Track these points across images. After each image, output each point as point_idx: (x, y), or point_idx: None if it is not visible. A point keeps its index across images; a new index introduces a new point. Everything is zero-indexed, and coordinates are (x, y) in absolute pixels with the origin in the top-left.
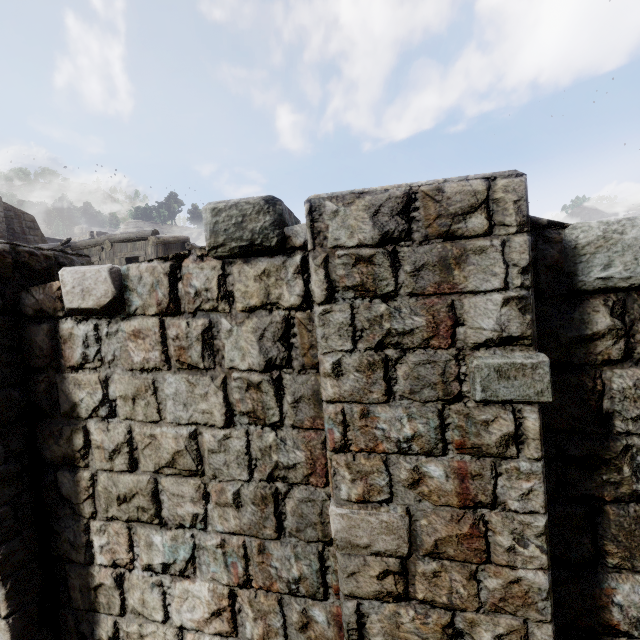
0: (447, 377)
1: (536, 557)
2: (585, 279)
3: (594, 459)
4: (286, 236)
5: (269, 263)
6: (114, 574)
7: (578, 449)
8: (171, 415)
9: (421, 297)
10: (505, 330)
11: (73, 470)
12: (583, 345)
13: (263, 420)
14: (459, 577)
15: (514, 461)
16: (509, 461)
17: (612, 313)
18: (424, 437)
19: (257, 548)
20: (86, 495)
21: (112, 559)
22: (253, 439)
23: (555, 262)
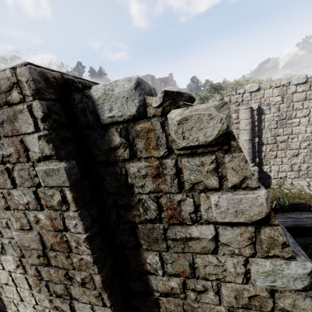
0: (31, 176)
1: (86, 250)
2: (103, 118)
3: (128, 205)
4: None
5: None
6: None
7: (121, 201)
8: None
9: (8, 138)
10: (44, 152)
11: None
12: (112, 152)
13: None
14: (63, 257)
15: (66, 212)
16: (65, 212)
17: (121, 135)
18: (32, 203)
19: None
20: None
21: None
22: None
23: (91, 109)
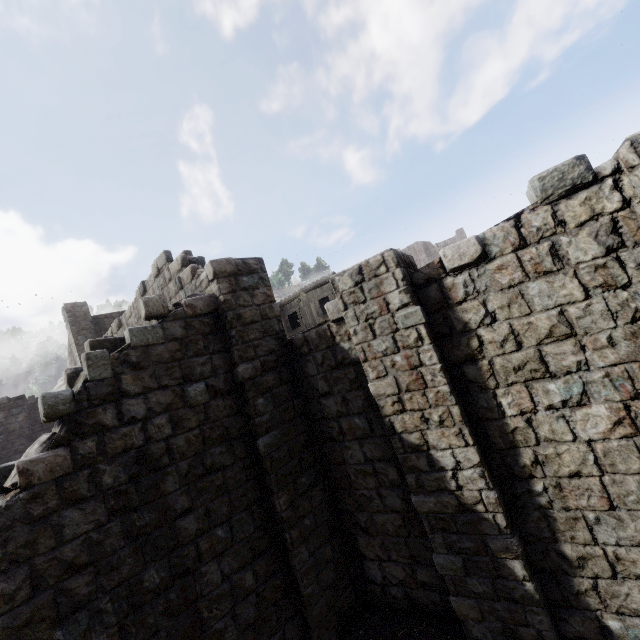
0: None
1: None
2: None
3: None
4: (596, 173)
5: (588, 193)
6: (524, 419)
7: None
8: (540, 306)
9: None
10: None
11: (475, 362)
12: None
13: (615, 285)
14: None
15: None
16: None
17: None
18: None
19: (638, 368)
20: (488, 374)
21: (519, 409)
22: (611, 299)
23: None
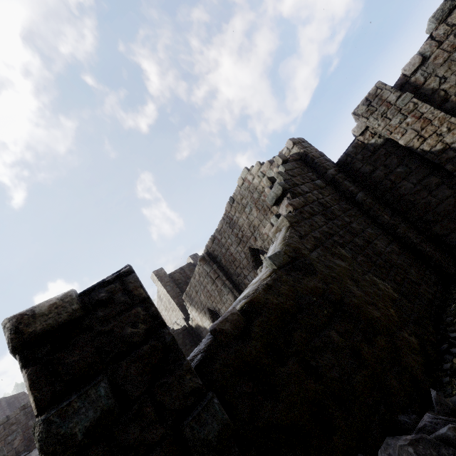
0: None
1: None
2: None
3: None
4: None
5: None
6: None
7: None
8: None
9: None
10: None
11: (447, 101)
12: None
13: None
14: None
15: None
16: None
17: None
18: None
19: None
20: None
21: None
22: None
23: None
